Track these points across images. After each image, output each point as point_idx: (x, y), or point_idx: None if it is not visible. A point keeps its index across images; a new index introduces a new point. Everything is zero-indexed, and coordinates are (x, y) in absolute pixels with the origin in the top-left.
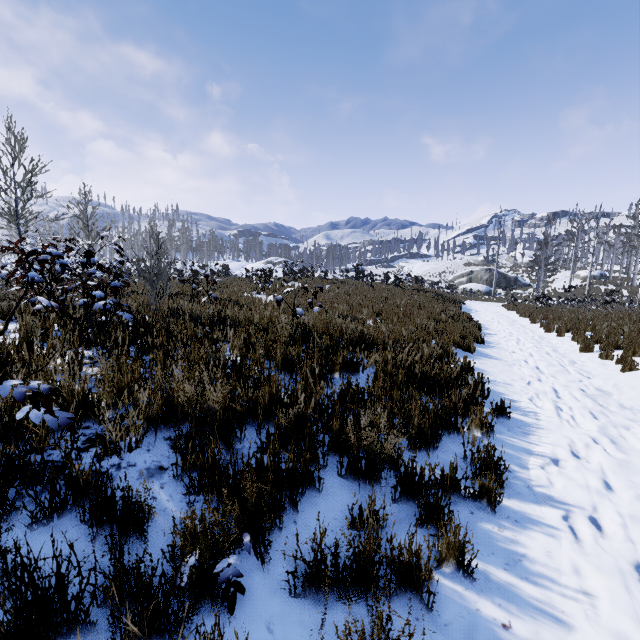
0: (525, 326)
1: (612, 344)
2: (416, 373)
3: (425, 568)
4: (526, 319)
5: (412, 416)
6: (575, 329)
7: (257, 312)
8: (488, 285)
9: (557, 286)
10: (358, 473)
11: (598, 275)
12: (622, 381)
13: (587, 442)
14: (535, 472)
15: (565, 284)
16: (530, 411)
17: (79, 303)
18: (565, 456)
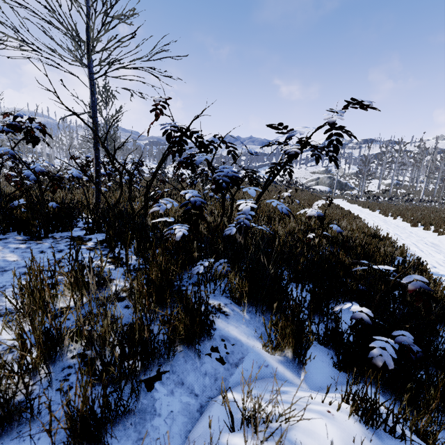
0: (370, 213)
1: (427, 223)
2: (365, 232)
3: (434, 280)
4: (367, 209)
5: (380, 247)
6: (402, 215)
7: (262, 201)
8: (329, 187)
9: (371, 189)
10: (385, 262)
11: (395, 183)
12: (442, 239)
13: (442, 260)
14: (430, 268)
15: (375, 188)
16: (410, 250)
17: (211, 195)
18: (437, 264)
